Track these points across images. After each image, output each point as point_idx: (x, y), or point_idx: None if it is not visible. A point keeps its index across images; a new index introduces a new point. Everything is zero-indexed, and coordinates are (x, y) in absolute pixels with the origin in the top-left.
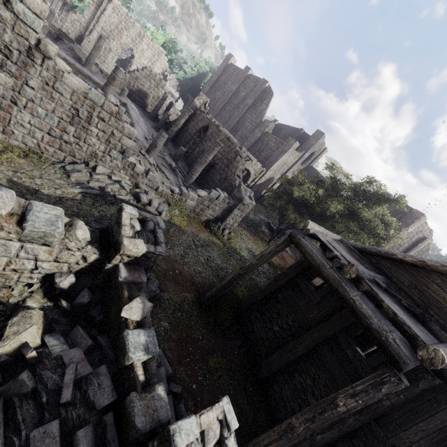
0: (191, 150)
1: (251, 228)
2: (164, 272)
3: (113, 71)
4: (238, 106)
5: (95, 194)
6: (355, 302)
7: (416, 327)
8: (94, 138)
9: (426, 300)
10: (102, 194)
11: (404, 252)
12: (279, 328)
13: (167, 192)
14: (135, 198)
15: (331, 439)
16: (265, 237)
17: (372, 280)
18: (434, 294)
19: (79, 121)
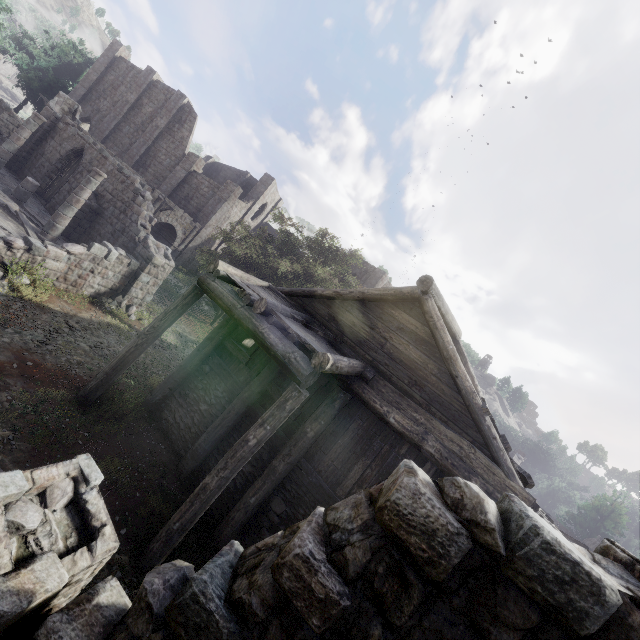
0: (56, 188)
1: None
2: None
3: None
4: (143, 128)
5: None
6: (264, 335)
7: (324, 349)
8: None
9: (342, 329)
10: None
11: None
12: (207, 406)
13: None
14: None
15: (266, 496)
16: (207, 318)
17: (290, 316)
18: (347, 321)
19: None
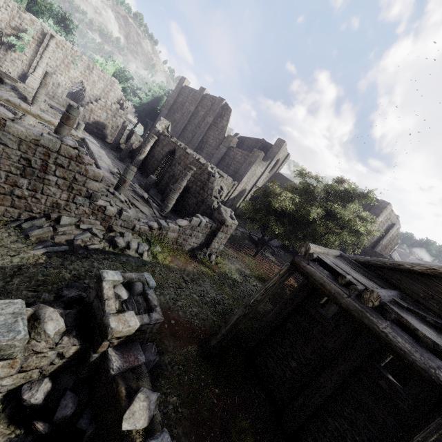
0: (161, 176)
1: (235, 245)
2: (159, 327)
3: (66, 110)
4: (199, 125)
5: (62, 250)
6: (388, 336)
7: None
8: (53, 187)
9: None
10: (71, 248)
11: (379, 240)
12: (296, 364)
13: (145, 229)
14: (111, 243)
15: None
16: (249, 251)
17: (391, 300)
18: None
19: (33, 172)
